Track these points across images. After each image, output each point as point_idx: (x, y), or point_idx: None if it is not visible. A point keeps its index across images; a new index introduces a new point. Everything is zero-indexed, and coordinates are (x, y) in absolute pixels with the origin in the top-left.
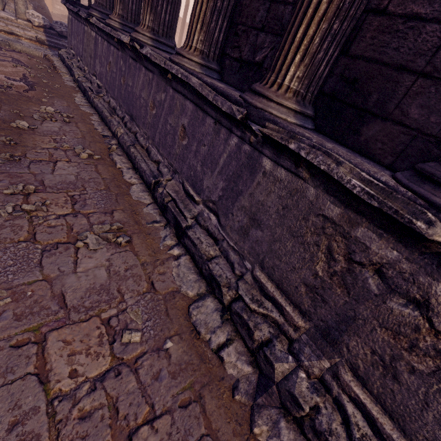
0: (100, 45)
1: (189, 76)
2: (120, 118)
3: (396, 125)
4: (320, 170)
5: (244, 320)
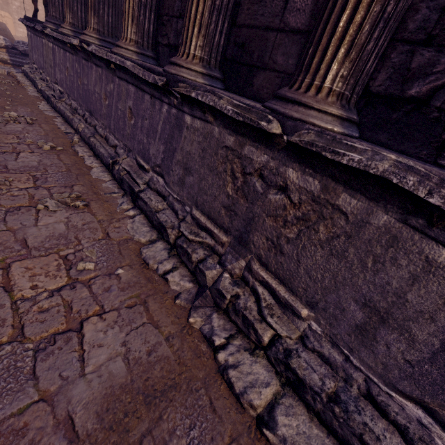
0: (57, 54)
1: (124, 61)
2: (82, 116)
3: (272, 72)
4: (216, 110)
5: (184, 249)
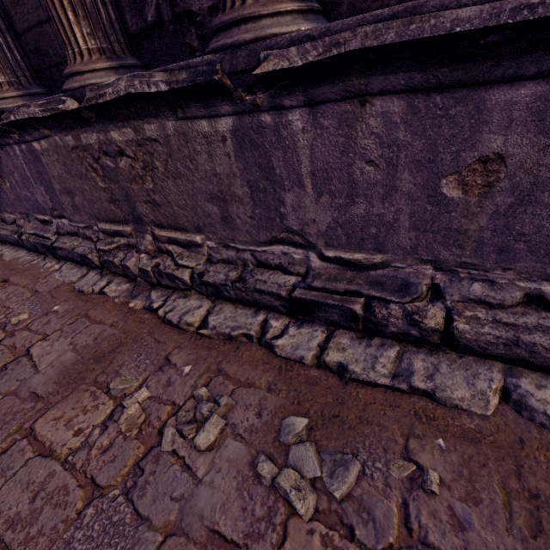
0: None
1: None
2: None
3: None
4: (40, 121)
5: (107, 261)
